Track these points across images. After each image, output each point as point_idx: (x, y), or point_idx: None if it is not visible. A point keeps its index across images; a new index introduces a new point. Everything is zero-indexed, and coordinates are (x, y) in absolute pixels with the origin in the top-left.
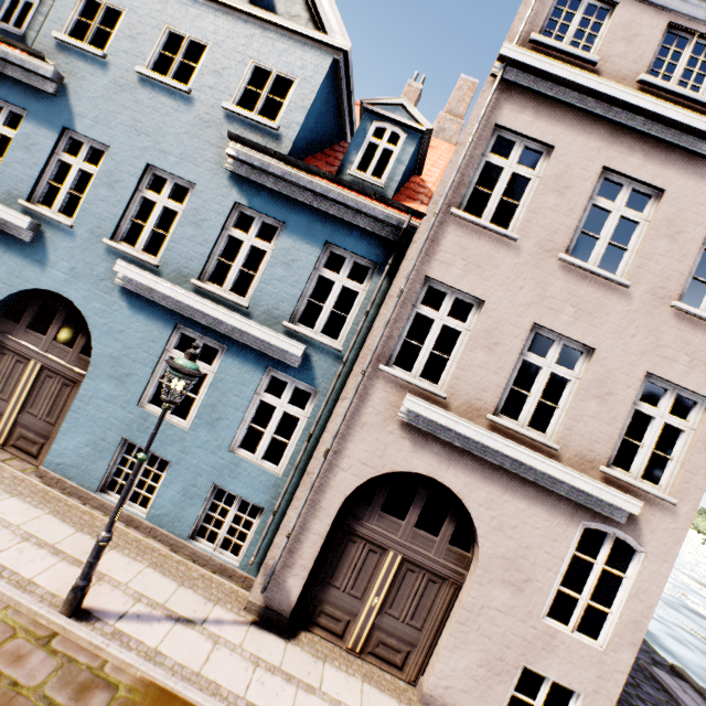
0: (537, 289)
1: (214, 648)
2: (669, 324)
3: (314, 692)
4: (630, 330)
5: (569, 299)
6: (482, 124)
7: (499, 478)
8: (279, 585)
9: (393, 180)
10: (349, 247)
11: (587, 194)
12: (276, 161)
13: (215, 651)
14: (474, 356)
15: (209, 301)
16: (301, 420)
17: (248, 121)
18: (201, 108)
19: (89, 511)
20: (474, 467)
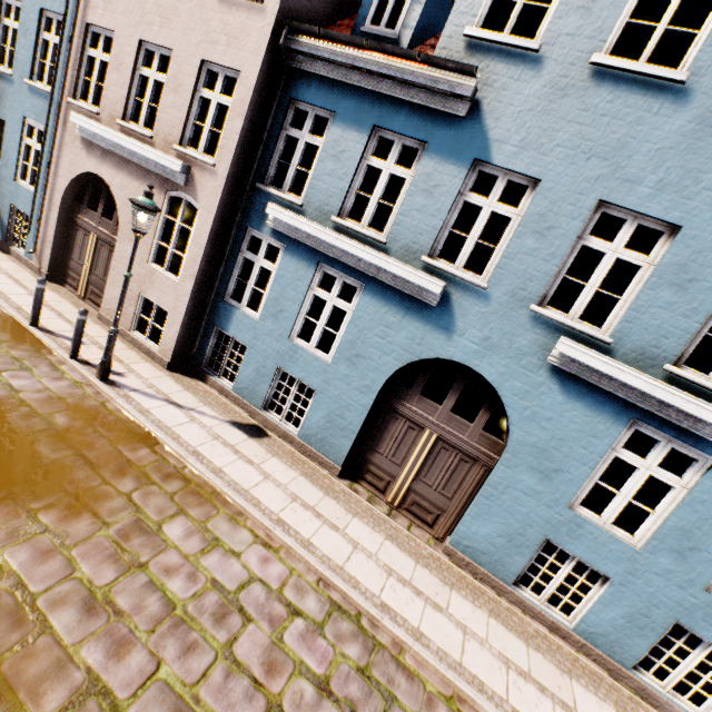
0: None
1: None
2: None
3: None
4: None
5: None
6: None
7: None
8: None
9: None
10: None
11: None
12: None
13: None
14: None
15: (709, 404)
16: None
17: None
18: (702, 104)
19: (509, 607)
20: None
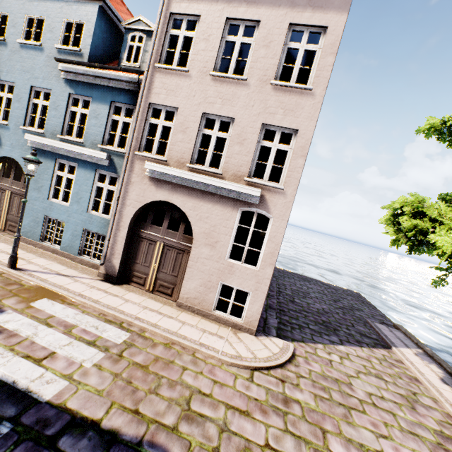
0: (202, 94)
1: (74, 282)
2: (271, 95)
3: (118, 296)
4: (251, 103)
5: (218, 95)
6: (164, 15)
7: (197, 195)
8: (110, 263)
9: (144, 62)
10: (121, 101)
11: (220, 36)
12: (79, 67)
13: (74, 283)
14: (177, 137)
15: (64, 143)
16: (115, 192)
17: (68, 51)
18: (47, 52)
19: (37, 249)
20: (185, 192)
